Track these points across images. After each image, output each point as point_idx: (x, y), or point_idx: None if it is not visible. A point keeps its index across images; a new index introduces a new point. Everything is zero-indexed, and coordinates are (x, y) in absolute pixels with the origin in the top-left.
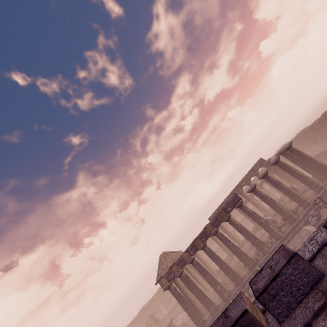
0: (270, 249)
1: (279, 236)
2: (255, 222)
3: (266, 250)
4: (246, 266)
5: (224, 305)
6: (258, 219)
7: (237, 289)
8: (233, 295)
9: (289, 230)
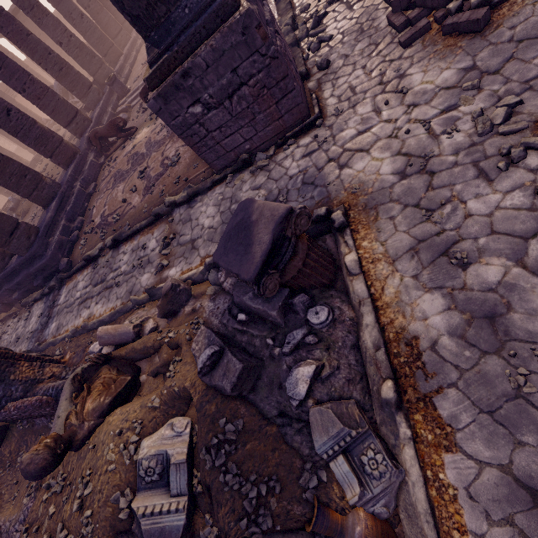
0: (114, 70)
1: (120, 50)
2: (66, 10)
3: (110, 67)
4: (86, 95)
5: (75, 165)
6: (72, 1)
7: (90, 129)
8: (87, 141)
9: (128, 46)
